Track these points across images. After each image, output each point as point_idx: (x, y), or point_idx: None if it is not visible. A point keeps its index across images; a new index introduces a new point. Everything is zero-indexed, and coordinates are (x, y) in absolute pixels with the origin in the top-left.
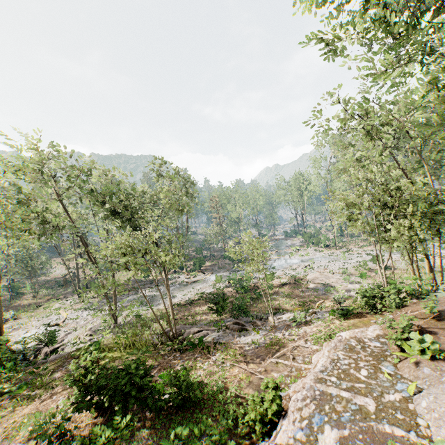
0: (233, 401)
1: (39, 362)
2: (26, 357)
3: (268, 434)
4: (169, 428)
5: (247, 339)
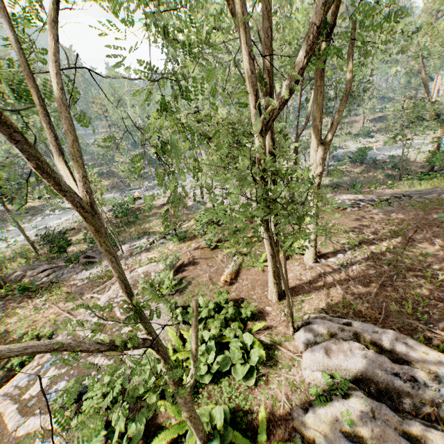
0: None
1: None
2: None
3: None
4: None
5: (86, 274)
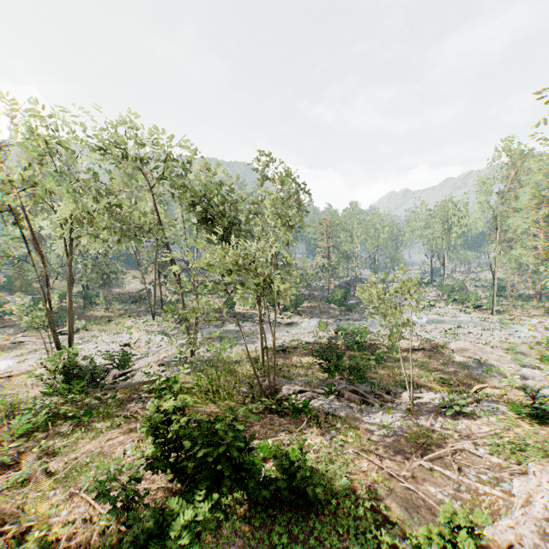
0: (370, 517)
1: (107, 387)
2: (94, 378)
3: None
4: (272, 532)
5: (373, 418)
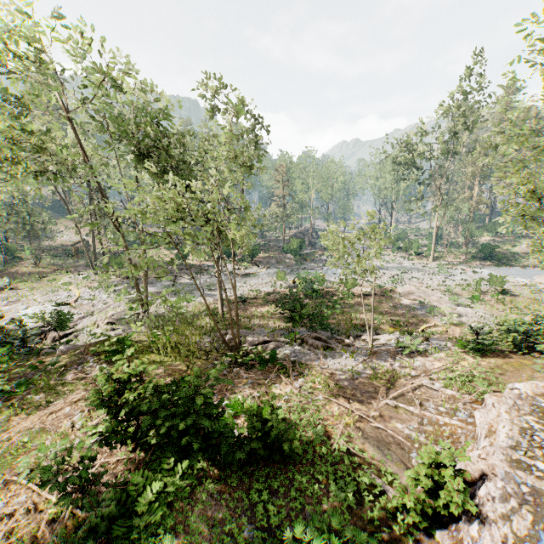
0: (347, 461)
1: (45, 352)
2: (26, 343)
3: (417, 527)
4: (251, 491)
5: (337, 363)
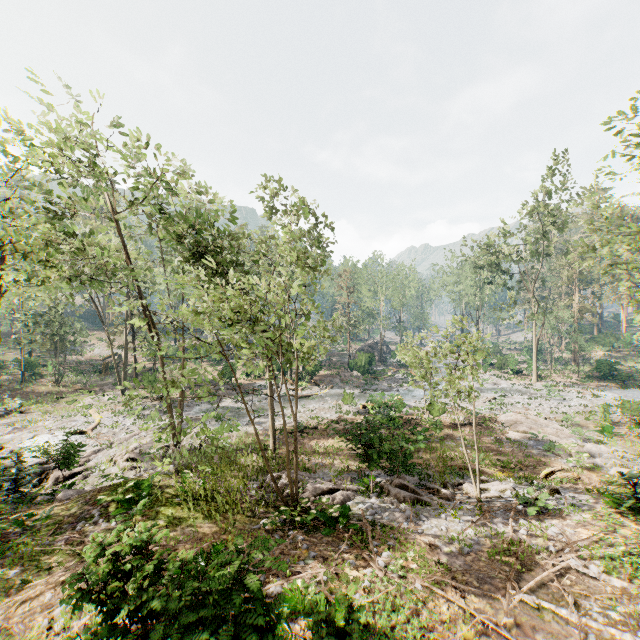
0: None
1: (40, 499)
2: (19, 486)
3: None
4: None
5: (435, 526)
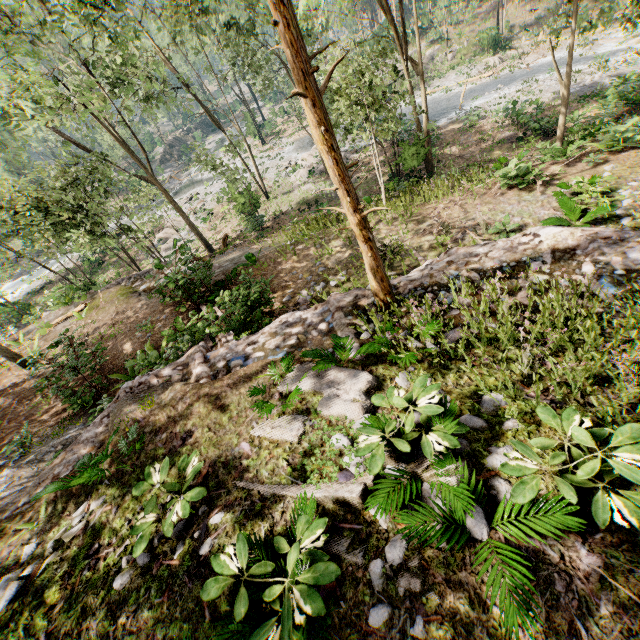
0: None
1: None
2: None
3: None
4: None
5: None
